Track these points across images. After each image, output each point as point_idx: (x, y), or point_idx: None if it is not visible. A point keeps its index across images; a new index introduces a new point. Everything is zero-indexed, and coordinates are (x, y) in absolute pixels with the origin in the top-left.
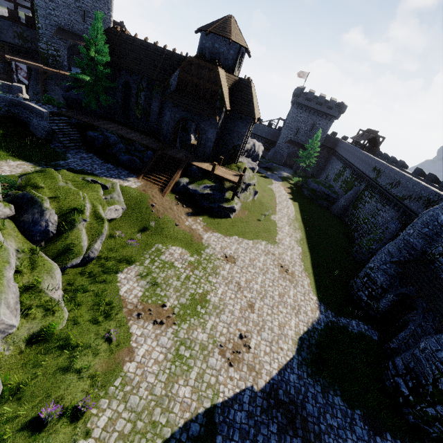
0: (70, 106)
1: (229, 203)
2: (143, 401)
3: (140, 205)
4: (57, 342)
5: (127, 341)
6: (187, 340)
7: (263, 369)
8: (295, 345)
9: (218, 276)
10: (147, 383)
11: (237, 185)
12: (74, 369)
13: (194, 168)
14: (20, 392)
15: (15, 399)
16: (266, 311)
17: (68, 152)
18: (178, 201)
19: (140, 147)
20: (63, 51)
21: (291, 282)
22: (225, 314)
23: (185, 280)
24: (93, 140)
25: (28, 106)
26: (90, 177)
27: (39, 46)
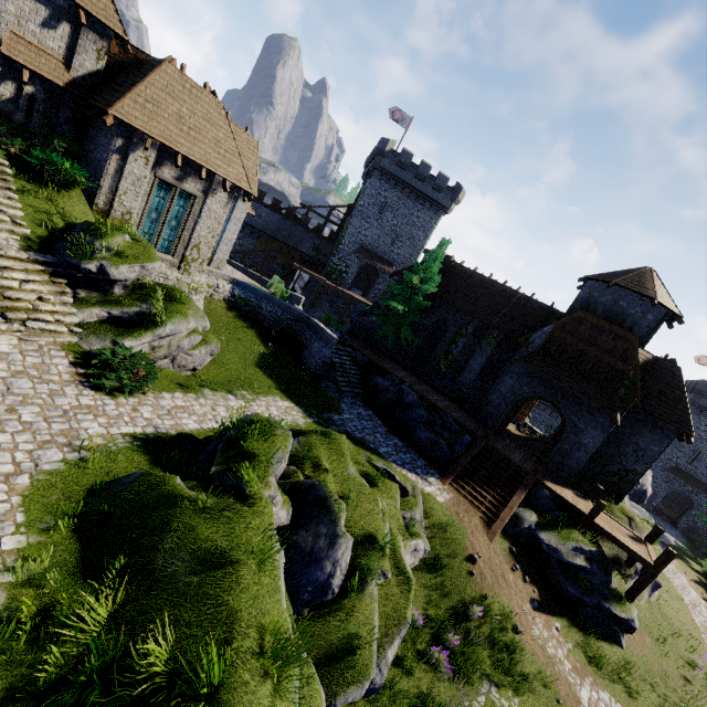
0: (353, 334)
1: (623, 605)
2: None
3: (451, 550)
4: None
5: None
6: None
7: None
8: None
9: None
10: None
11: (651, 570)
12: None
13: (547, 494)
14: None
15: None
16: None
17: (342, 400)
18: (515, 560)
19: (453, 423)
20: (353, 269)
21: None
22: None
23: None
24: (377, 390)
25: (315, 325)
26: (381, 461)
27: (331, 260)
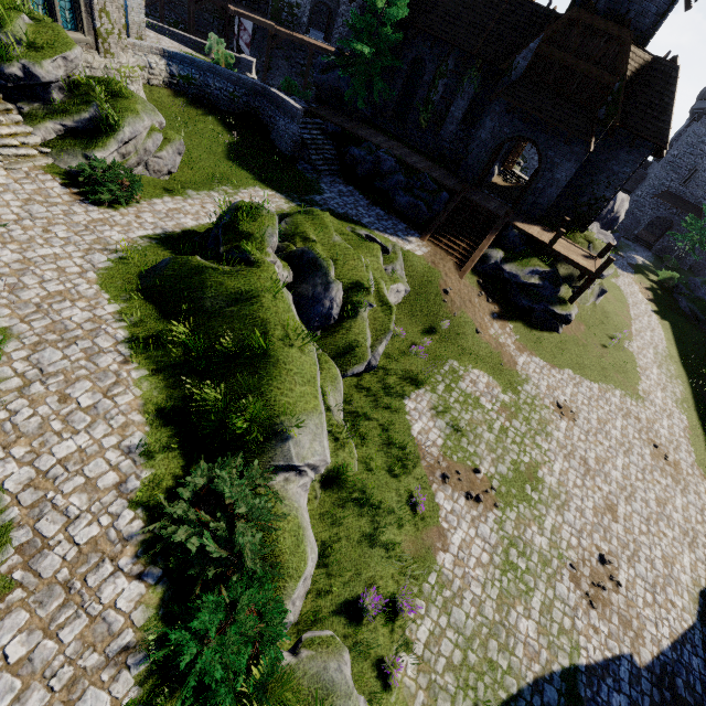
0: (321, 100)
1: (564, 307)
2: (471, 622)
3: (428, 289)
4: (353, 493)
5: (434, 516)
6: (519, 541)
7: (645, 630)
8: (695, 604)
9: (550, 439)
10: (472, 595)
11: (592, 277)
12: (381, 542)
13: (515, 233)
14: (325, 557)
15: (322, 565)
16: (638, 525)
17: (322, 181)
18: (482, 289)
19: (431, 183)
20: None
21: (676, 482)
22: (571, 512)
23: (501, 434)
24: (355, 163)
25: (274, 97)
26: (363, 230)
27: None
